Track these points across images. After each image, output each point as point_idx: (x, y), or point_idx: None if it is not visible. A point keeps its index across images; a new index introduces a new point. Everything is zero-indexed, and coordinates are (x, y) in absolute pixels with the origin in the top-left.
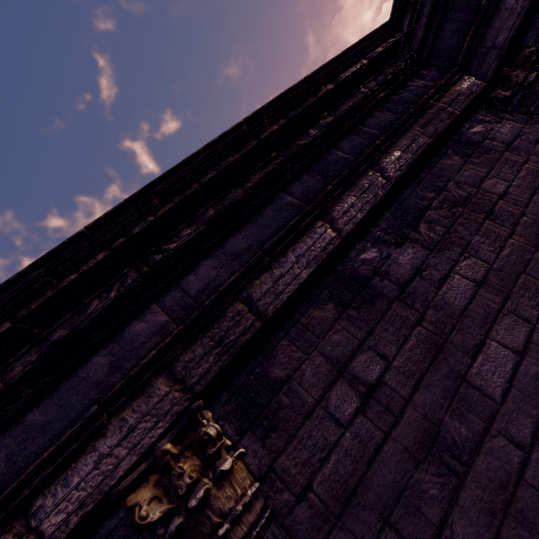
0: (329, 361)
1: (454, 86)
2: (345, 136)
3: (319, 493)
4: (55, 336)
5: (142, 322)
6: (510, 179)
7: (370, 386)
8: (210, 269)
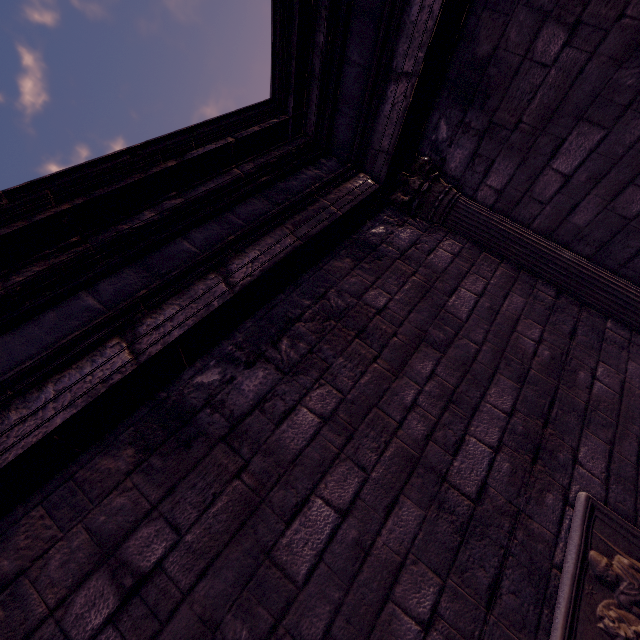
0: (95, 540)
1: (346, 182)
2: (203, 222)
3: None
4: None
5: None
6: (394, 292)
7: (141, 576)
8: None
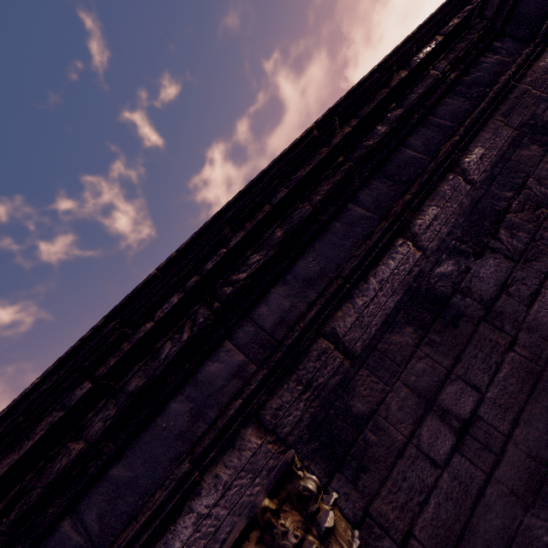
0: (415, 393)
1: (537, 61)
2: (414, 129)
3: (422, 540)
4: (131, 386)
5: (217, 362)
6: None
7: (464, 421)
8: (283, 298)
